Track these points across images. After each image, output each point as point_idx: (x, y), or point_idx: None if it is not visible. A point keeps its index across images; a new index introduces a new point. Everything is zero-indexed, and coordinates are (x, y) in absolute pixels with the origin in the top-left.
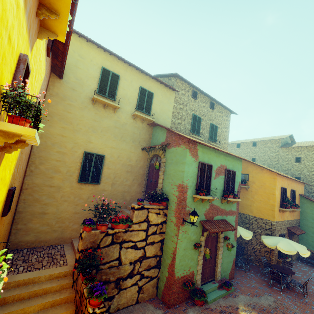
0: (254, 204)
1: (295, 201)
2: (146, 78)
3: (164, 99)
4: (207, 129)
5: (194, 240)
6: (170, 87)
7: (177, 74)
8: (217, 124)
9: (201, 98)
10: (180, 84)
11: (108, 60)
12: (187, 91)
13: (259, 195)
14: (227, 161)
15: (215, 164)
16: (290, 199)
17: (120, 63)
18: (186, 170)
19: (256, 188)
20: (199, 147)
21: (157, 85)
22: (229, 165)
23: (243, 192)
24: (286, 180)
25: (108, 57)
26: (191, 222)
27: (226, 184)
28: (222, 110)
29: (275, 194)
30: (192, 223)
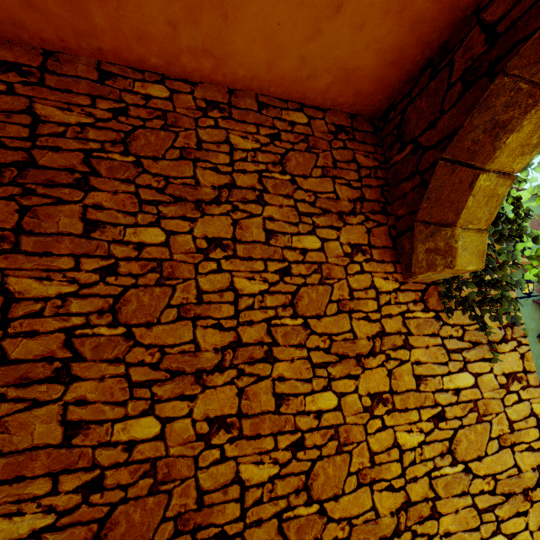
0: None
1: None
2: None
3: None
4: None
5: (534, 329)
6: None
7: None
8: None
9: None
10: None
11: None
12: None
13: None
14: None
15: None
16: None
17: None
18: None
19: None
20: None
21: None
22: None
23: None
24: None
25: None
26: (523, 294)
27: None
28: None
29: None
30: (526, 296)
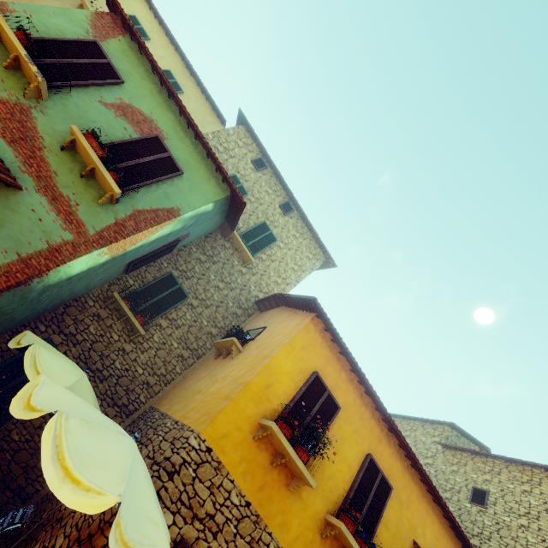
0: (212, 386)
1: (374, 528)
2: (190, 79)
3: (196, 114)
4: (250, 221)
5: None
6: (216, 105)
7: (241, 110)
8: (278, 239)
9: (272, 181)
10: (242, 133)
11: (152, 25)
12: (249, 150)
13: (242, 363)
14: (179, 140)
15: (136, 97)
16: (347, 486)
17: (166, 40)
18: (49, 9)
19: (252, 350)
20: (124, 42)
21: (201, 97)
22: (179, 150)
23: (222, 362)
24: (354, 391)
25: (155, 24)
26: None
27: (125, 147)
28: (307, 236)
29: (275, 357)
30: None
